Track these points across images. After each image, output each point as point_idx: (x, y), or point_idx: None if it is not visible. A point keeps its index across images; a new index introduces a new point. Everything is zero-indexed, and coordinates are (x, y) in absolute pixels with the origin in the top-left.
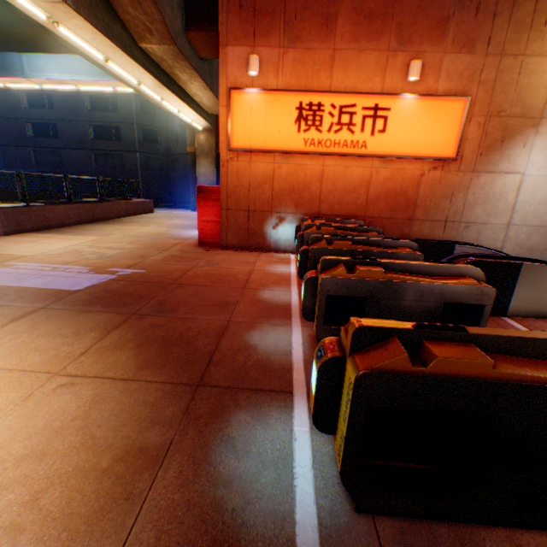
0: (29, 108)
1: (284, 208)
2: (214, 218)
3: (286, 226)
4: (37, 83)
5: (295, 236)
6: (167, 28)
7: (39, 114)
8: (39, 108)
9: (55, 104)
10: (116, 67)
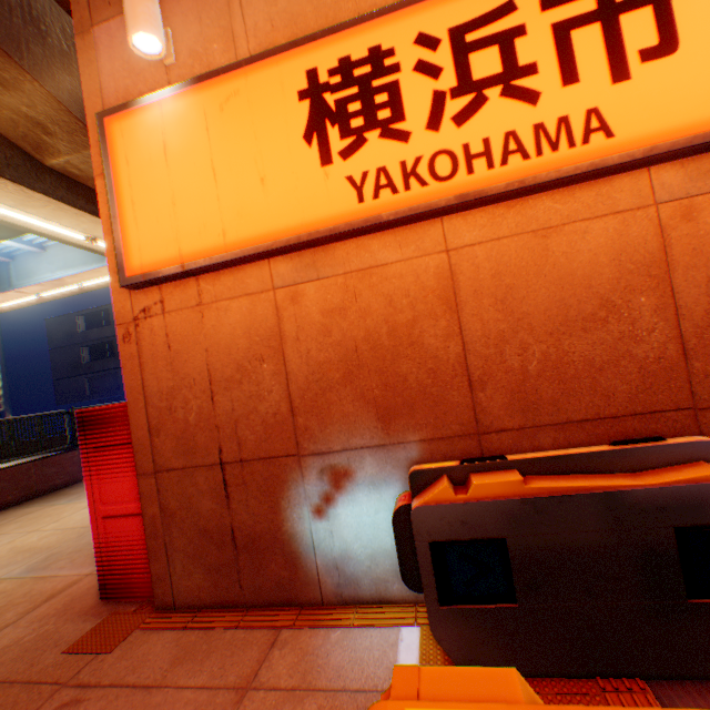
0: (87, 329)
1: (338, 431)
2: (133, 501)
3: (363, 496)
4: (31, 293)
5: (397, 552)
6: (64, 106)
7: (95, 334)
8: (97, 327)
9: (112, 318)
10: (15, 213)
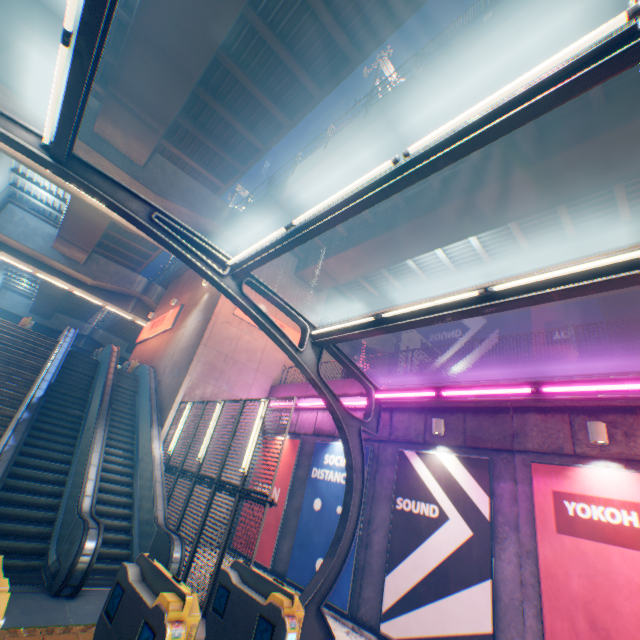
0: None
1: None
2: None
3: None
4: None
5: None
6: None
7: None
8: None
9: None
10: None
